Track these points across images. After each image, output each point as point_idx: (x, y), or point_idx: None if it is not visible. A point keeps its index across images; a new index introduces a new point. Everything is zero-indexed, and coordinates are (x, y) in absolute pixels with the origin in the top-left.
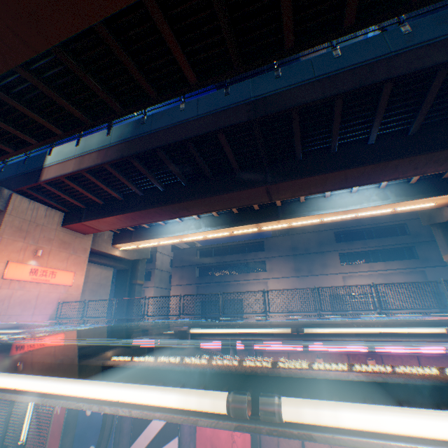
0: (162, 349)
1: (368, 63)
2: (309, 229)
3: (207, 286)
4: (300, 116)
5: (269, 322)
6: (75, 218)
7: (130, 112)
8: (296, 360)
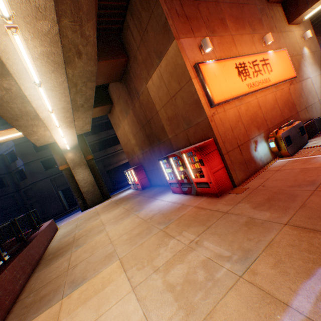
0: None
1: None
2: None
3: None
4: None
5: None
6: None
7: None
8: None
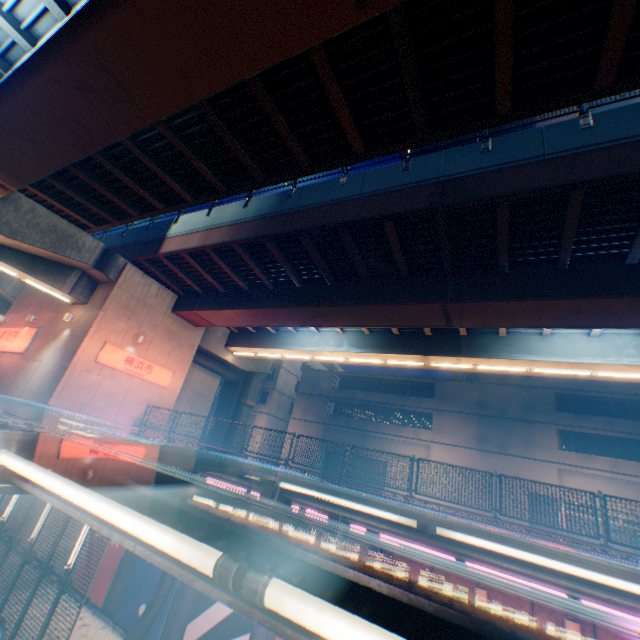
0: (236, 497)
1: (638, 139)
2: (512, 379)
3: (339, 431)
4: (511, 209)
5: (390, 502)
6: (188, 304)
7: (273, 182)
8: (442, 580)
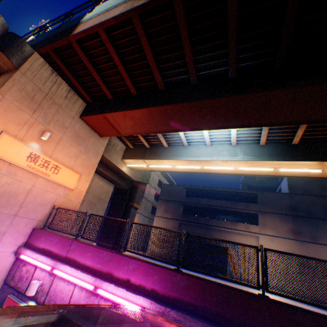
0: None
1: None
2: (314, 191)
3: (190, 225)
4: None
5: None
6: (96, 109)
7: None
8: None
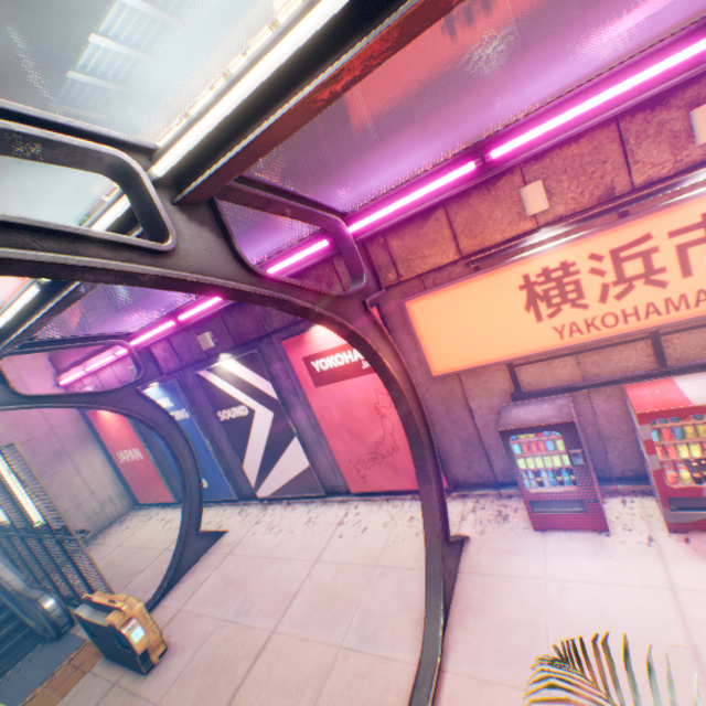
0: None
1: None
2: None
3: None
4: None
5: None
6: None
7: None
8: (472, 226)
